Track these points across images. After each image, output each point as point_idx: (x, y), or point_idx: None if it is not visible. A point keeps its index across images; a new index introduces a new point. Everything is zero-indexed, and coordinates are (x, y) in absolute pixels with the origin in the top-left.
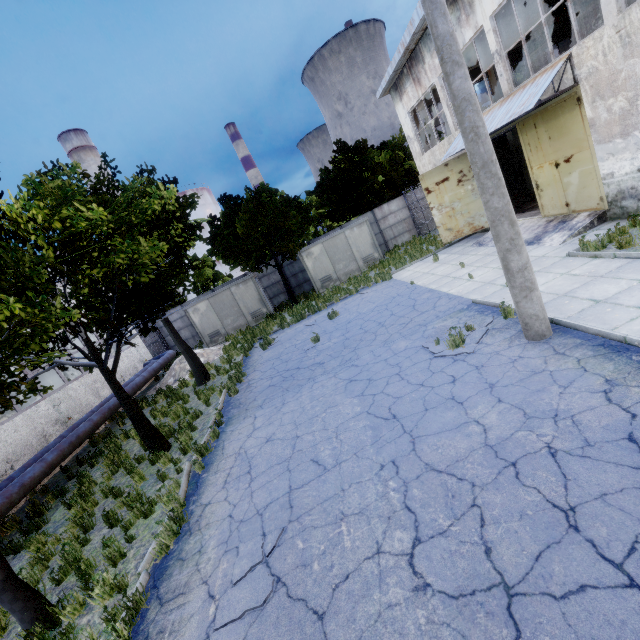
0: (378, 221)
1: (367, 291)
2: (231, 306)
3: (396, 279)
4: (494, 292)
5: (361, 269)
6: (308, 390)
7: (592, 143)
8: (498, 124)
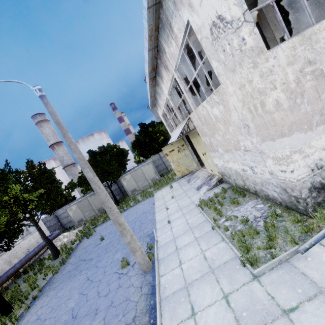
0: (162, 158)
1: (141, 203)
2: (88, 206)
3: (154, 197)
4: (164, 225)
5: (150, 184)
6: (73, 281)
7: (208, 150)
8: (174, 139)
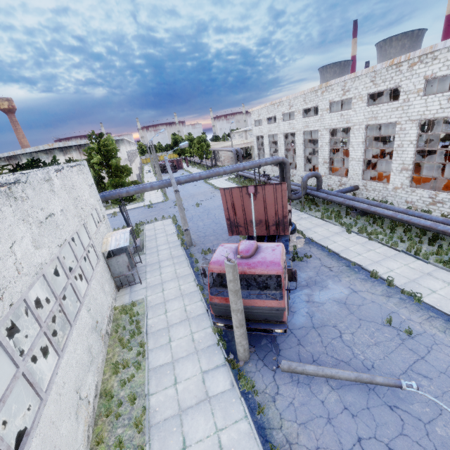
0: None
1: None
2: None
3: None
4: None
5: None
6: None
7: None
8: None
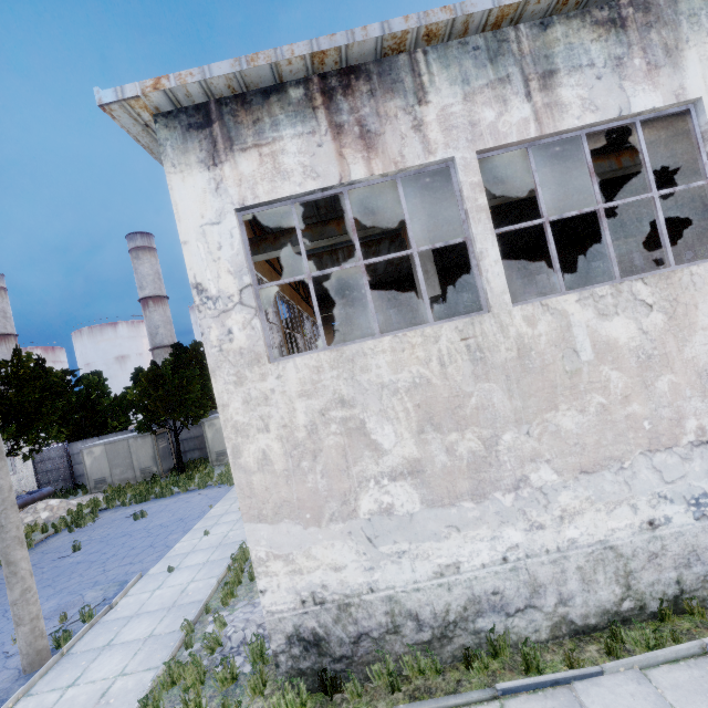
0: None
1: (205, 492)
2: (124, 457)
3: (231, 488)
4: (162, 571)
5: None
6: None
7: None
8: None
